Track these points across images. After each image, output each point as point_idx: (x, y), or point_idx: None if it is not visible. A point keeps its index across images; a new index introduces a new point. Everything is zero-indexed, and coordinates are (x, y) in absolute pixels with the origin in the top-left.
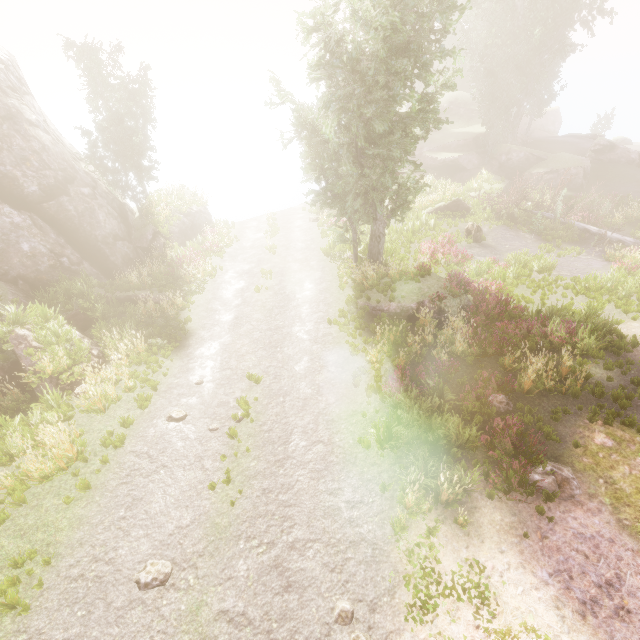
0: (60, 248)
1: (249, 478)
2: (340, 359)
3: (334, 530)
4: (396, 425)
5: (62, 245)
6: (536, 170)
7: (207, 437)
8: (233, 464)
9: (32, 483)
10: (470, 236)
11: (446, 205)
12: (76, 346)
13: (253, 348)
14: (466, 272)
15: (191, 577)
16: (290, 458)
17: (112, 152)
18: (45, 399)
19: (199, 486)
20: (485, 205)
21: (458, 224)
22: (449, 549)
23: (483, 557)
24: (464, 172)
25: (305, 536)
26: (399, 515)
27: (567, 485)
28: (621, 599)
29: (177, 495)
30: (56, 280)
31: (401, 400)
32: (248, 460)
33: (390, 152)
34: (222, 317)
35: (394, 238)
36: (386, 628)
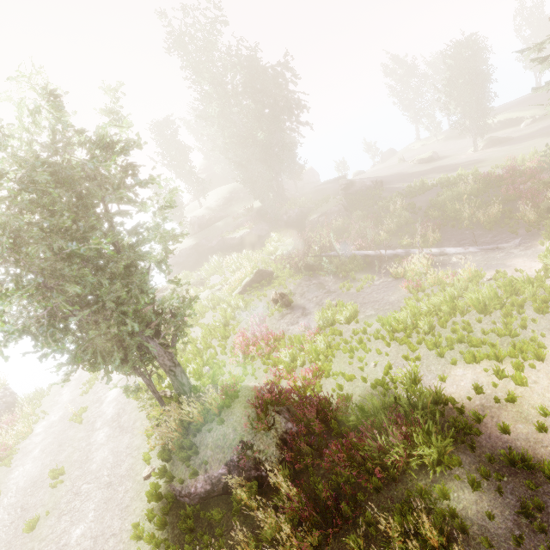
0: None
1: None
2: None
3: None
4: None
5: None
6: (312, 217)
7: None
8: None
9: None
10: (279, 304)
11: (251, 279)
12: None
13: None
14: (282, 359)
15: None
16: None
17: None
18: None
19: None
20: (284, 264)
21: (266, 294)
22: None
23: None
24: (261, 239)
25: None
26: None
27: None
28: None
29: None
30: None
31: None
32: None
33: (107, 304)
34: None
35: (208, 341)
36: None
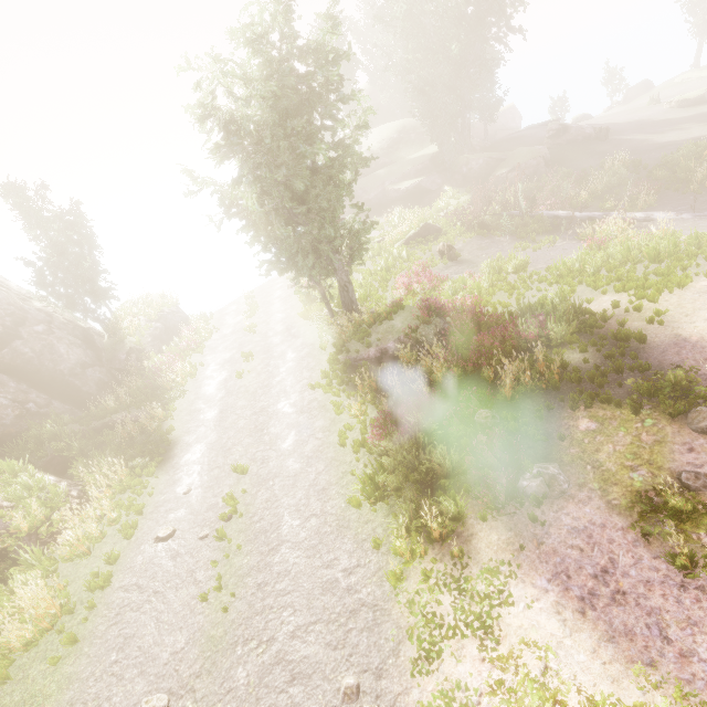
0: (23, 395)
1: (242, 577)
2: (326, 422)
3: (333, 604)
4: (383, 474)
5: (25, 391)
6: (499, 172)
7: (198, 547)
8: (225, 567)
9: (17, 655)
10: (444, 257)
11: (416, 233)
12: (50, 493)
13: (239, 438)
14: (443, 294)
15: (189, 703)
16: (284, 542)
17: (61, 281)
18: (23, 560)
19: (192, 602)
20: (455, 221)
21: (431, 248)
22: (449, 587)
23: (483, 584)
24: (430, 194)
25: (306, 621)
26: (393, 567)
27: (555, 482)
28: (616, 583)
29: (170, 619)
30: (26, 429)
31: (385, 446)
32: (240, 558)
33: (319, 204)
34: (207, 415)
35: (370, 281)
36: (394, 692)
